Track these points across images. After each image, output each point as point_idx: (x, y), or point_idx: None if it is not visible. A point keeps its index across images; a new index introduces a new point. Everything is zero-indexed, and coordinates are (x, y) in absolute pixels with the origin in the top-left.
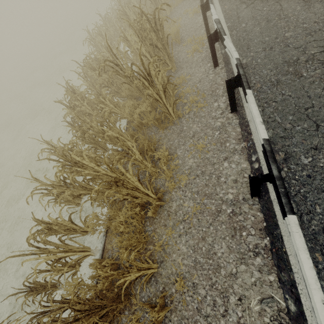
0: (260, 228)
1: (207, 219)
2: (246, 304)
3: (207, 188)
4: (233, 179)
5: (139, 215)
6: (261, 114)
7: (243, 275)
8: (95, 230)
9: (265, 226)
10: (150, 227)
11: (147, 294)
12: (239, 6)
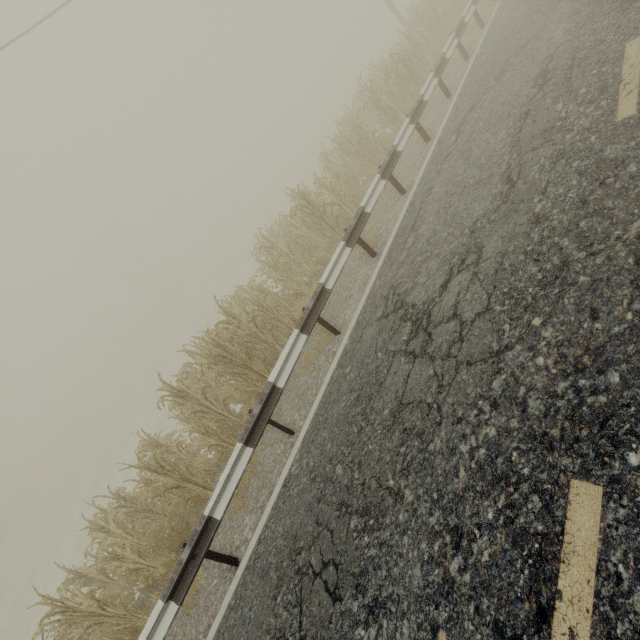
0: None
1: None
2: None
3: None
4: None
5: (120, 636)
6: (227, 615)
7: None
8: None
9: None
10: None
11: None
12: (380, 304)
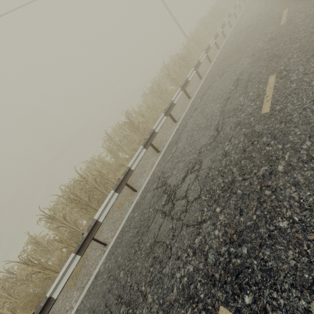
0: None
1: None
2: None
3: None
4: None
5: None
6: None
7: None
8: None
9: None
10: None
11: None
12: (156, 180)
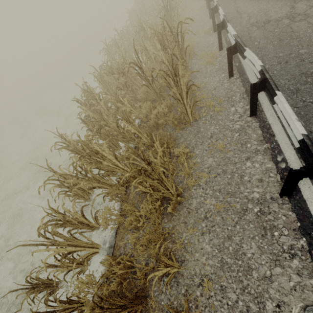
0: (294, 228)
1: (232, 217)
2: (286, 311)
3: (230, 186)
4: (258, 178)
5: (158, 211)
6: None
7: (280, 279)
8: (107, 224)
9: (299, 226)
10: (168, 224)
11: (166, 297)
12: (250, 28)
